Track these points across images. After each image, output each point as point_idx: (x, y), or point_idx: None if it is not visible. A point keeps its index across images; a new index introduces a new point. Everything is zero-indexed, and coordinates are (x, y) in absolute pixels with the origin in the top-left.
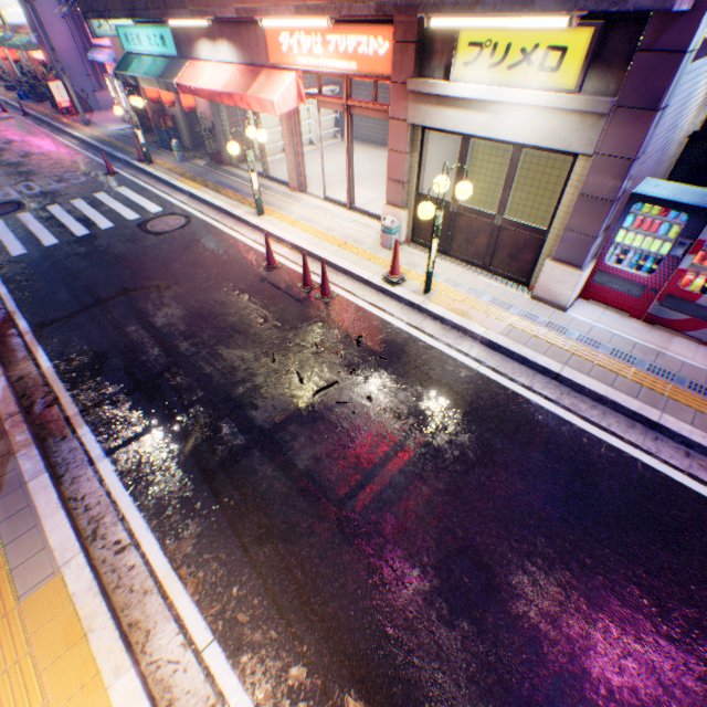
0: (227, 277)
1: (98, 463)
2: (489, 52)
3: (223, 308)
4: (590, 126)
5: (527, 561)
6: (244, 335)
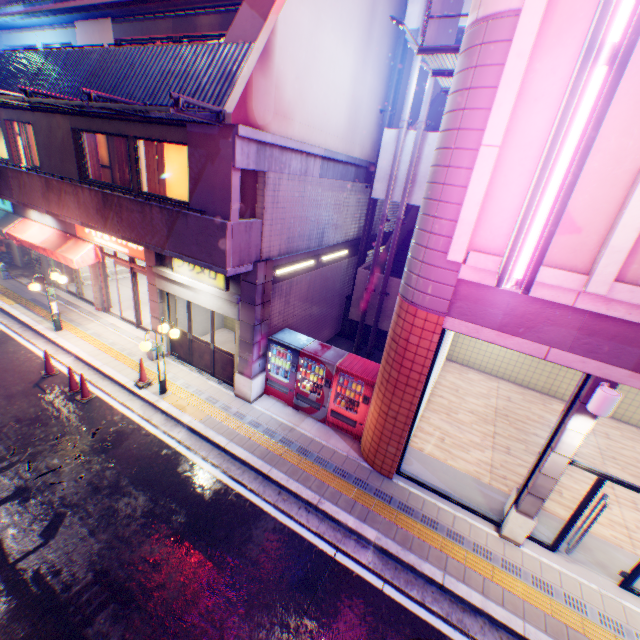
0: (3, 383)
1: None
2: (189, 264)
3: None
4: (235, 307)
5: (142, 579)
6: None
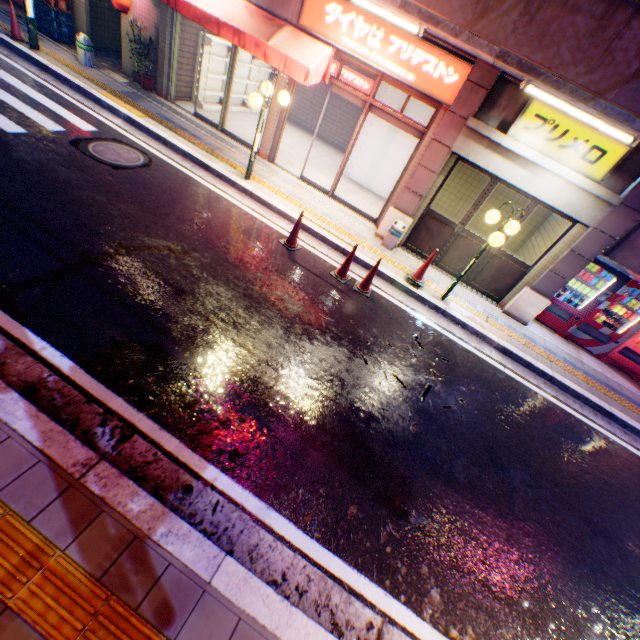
0: (251, 251)
1: (266, 519)
2: (549, 129)
3: (274, 292)
4: (599, 209)
5: (621, 528)
6: (318, 328)
